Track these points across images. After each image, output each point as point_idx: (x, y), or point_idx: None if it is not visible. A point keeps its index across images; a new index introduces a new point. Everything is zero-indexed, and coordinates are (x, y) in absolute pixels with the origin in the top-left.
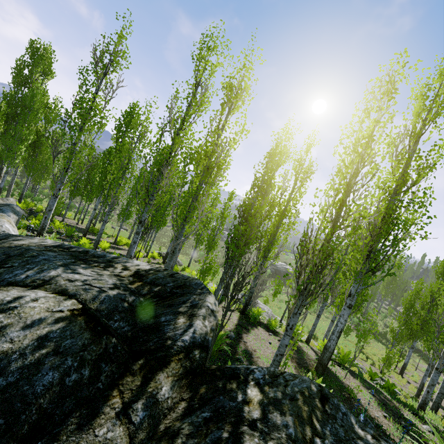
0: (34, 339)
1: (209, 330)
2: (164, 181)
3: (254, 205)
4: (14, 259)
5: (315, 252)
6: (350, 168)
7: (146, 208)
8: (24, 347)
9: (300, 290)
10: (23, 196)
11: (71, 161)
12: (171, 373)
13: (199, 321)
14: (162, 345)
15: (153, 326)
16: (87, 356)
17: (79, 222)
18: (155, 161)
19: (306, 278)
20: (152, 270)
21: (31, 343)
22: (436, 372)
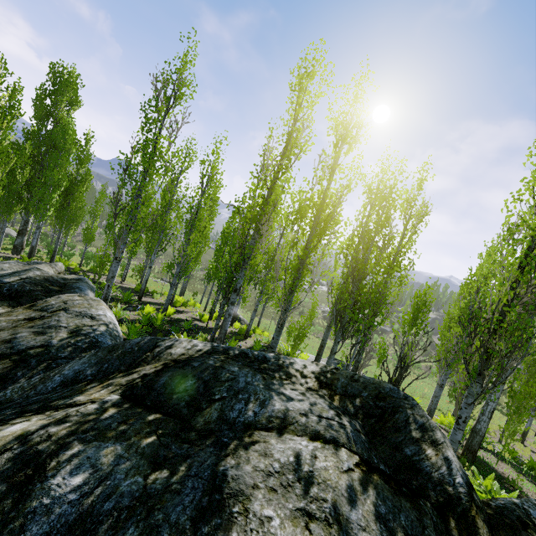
0: (375, 520)
1: (457, 460)
2: (263, 240)
3: (367, 261)
4: (214, 385)
5: (492, 331)
6: (522, 225)
7: (240, 273)
8: (379, 534)
9: (474, 376)
10: (56, 254)
11: (134, 217)
12: (485, 535)
13: (448, 451)
14: (447, 494)
15: (406, 463)
16: (432, 535)
17: (120, 279)
18: (253, 217)
19: (479, 361)
20: (326, 372)
21: (379, 528)
22: None
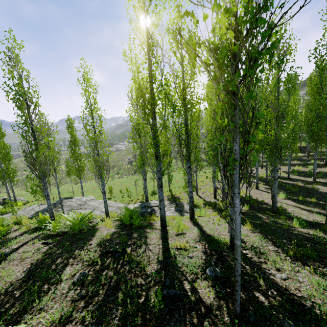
0: None
1: None
2: None
3: None
4: None
5: None
6: None
7: None
8: None
9: None
10: None
11: None
12: None
13: None
14: None
15: None
16: None
17: None
18: None
19: None
20: None
21: None
22: (158, 188)
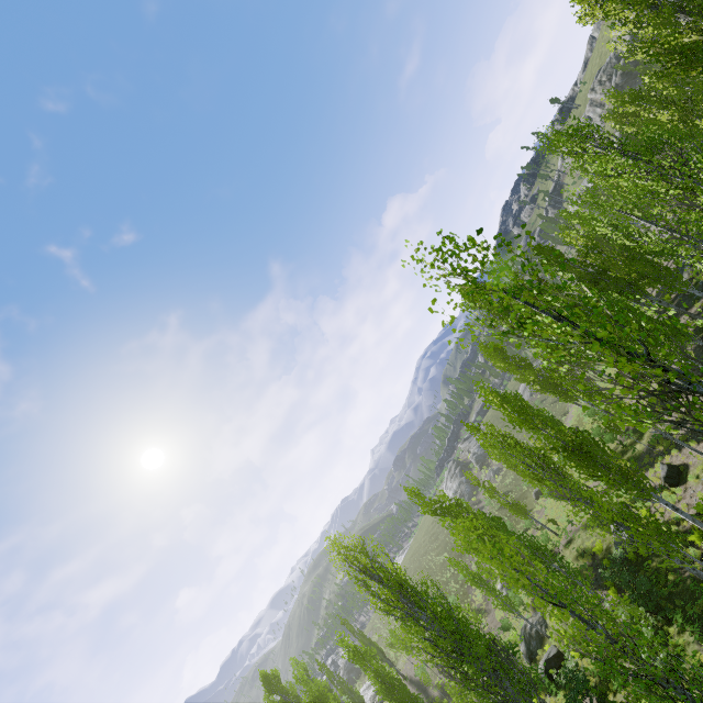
0: None
1: None
2: None
3: None
4: None
5: None
6: None
7: None
8: None
9: None
10: None
11: None
12: None
13: None
14: None
15: None
16: None
17: None
18: None
19: None
20: None
21: None
22: None
